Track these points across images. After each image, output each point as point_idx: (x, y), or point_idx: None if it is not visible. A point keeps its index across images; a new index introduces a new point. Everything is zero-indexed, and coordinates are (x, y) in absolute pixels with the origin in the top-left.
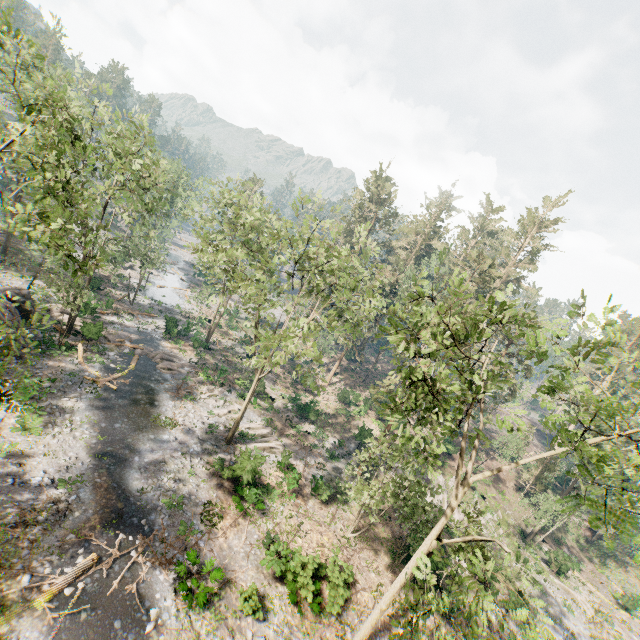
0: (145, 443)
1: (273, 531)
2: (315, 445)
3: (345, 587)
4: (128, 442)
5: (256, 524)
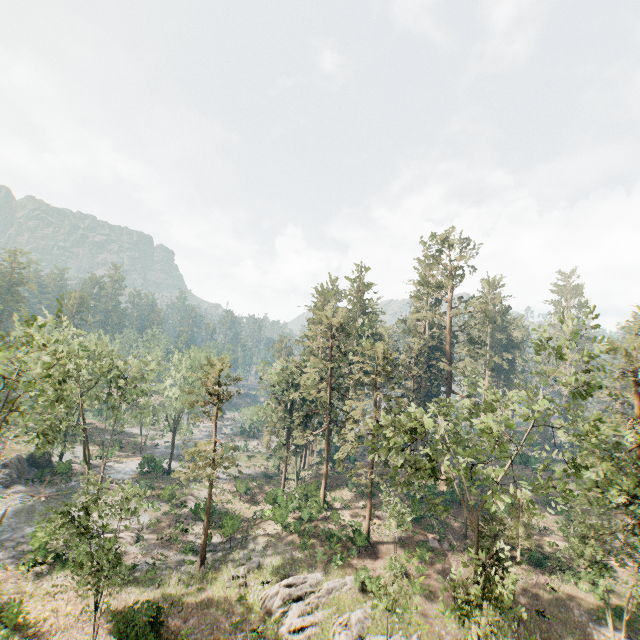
0: (17, 530)
1: (26, 591)
2: (179, 540)
3: (7, 631)
4: (6, 528)
5: (19, 584)
